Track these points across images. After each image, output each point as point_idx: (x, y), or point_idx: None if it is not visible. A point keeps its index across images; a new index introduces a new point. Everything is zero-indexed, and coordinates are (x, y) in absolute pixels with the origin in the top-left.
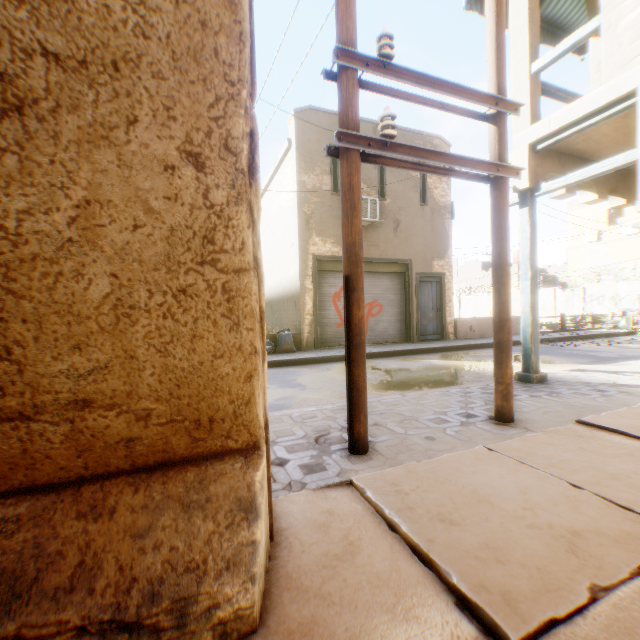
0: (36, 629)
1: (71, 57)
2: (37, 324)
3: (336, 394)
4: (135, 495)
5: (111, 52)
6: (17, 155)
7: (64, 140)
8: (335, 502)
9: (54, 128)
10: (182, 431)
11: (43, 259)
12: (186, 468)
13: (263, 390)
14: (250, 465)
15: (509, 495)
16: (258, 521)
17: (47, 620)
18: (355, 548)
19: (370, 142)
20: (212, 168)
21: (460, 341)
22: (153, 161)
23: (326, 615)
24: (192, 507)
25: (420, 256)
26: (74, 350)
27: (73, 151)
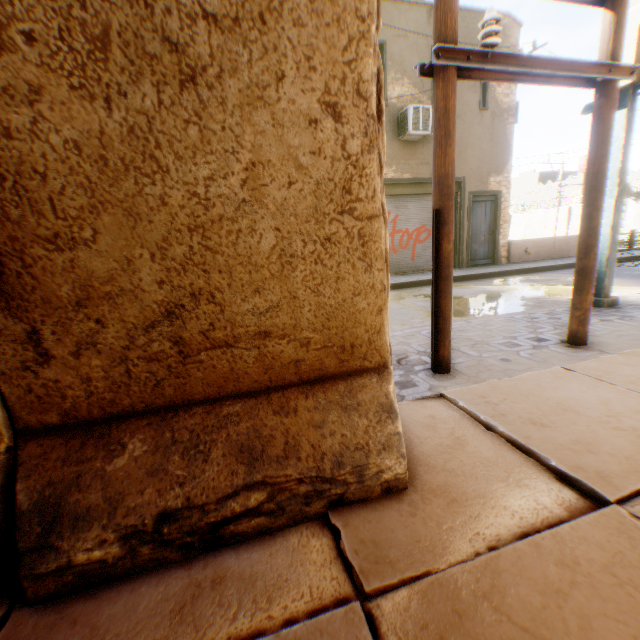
0: (273, 479)
1: (225, 16)
2: (228, 274)
3: (397, 322)
4: (307, 400)
5: (257, 4)
6: (196, 126)
7: (229, 106)
8: (434, 410)
9: (220, 95)
10: (332, 354)
11: (225, 219)
12: (337, 382)
13: (387, 321)
14: (383, 380)
15: (591, 406)
16: (398, 420)
17: (278, 475)
18: (462, 442)
19: (469, 56)
20: (347, 118)
21: (513, 265)
22: (299, 117)
23: (455, 482)
24: (349, 409)
25: (475, 172)
26: (254, 293)
27: (237, 116)
